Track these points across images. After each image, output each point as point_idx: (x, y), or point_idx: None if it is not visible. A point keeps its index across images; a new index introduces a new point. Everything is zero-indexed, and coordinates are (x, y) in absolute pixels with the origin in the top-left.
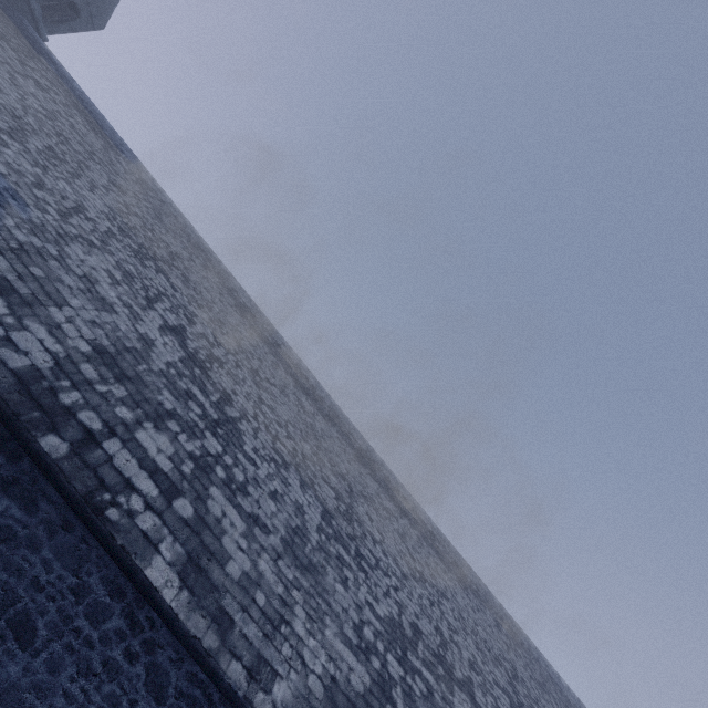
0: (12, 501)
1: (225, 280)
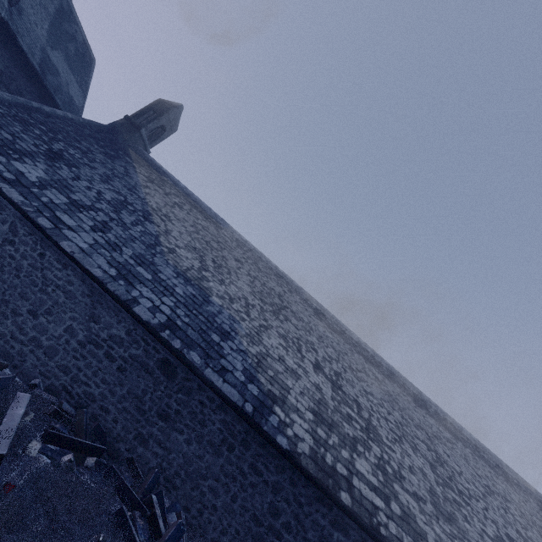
0: (338, 532)
1: (300, 294)
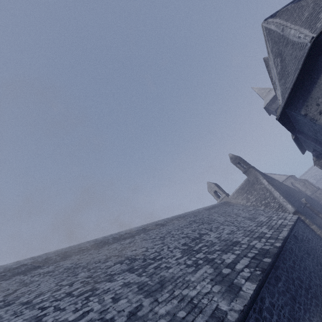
0: None
1: None
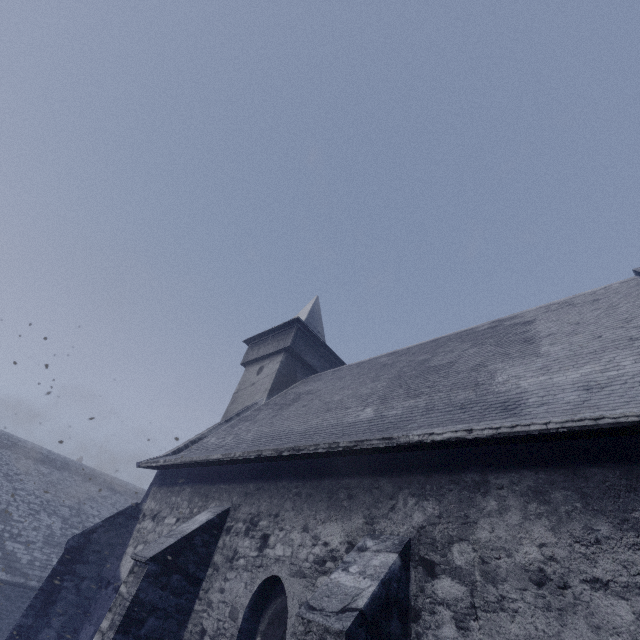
0: None
1: None
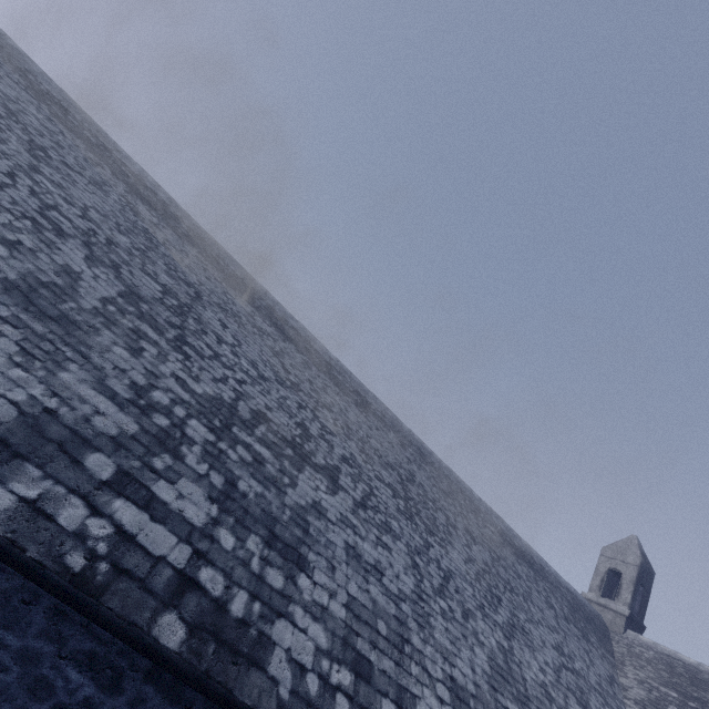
0: None
1: (12, 57)
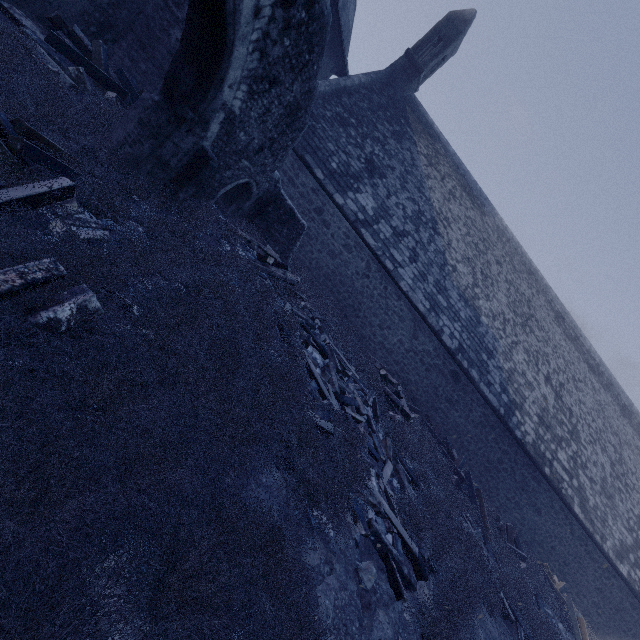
0: (534, 482)
1: (546, 294)
